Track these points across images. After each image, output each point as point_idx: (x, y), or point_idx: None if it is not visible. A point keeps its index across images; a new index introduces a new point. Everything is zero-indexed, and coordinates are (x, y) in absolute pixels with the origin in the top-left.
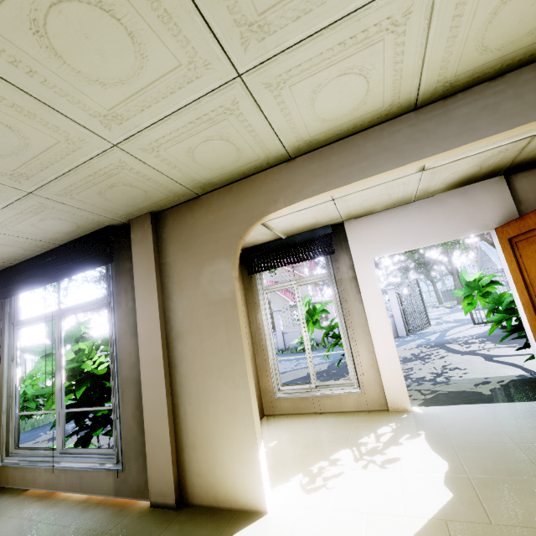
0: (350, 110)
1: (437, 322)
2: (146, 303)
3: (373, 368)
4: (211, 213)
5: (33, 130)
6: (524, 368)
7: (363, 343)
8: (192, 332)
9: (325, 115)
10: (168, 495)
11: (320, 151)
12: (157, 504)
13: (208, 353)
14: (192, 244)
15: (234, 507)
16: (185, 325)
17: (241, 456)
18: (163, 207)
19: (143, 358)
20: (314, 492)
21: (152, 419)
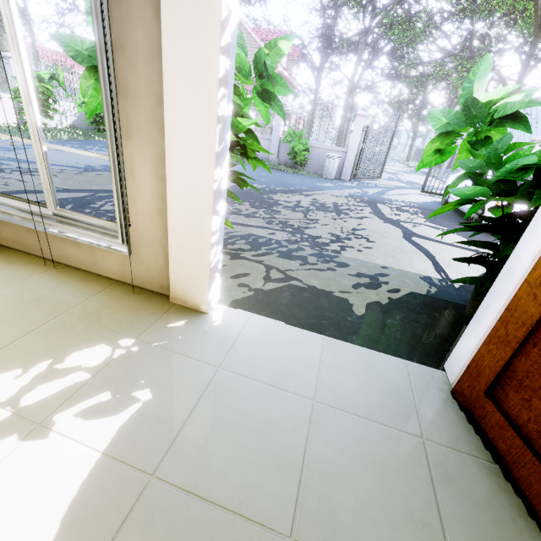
0: None
1: (390, 177)
2: None
3: (159, 218)
4: None
5: None
6: (436, 263)
7: (147, 152)
8: None
9: None
10: None
11: None
12: None
13: None
14: None
15: None
16: None
17: None
18: None
19: None
20: None
21: None
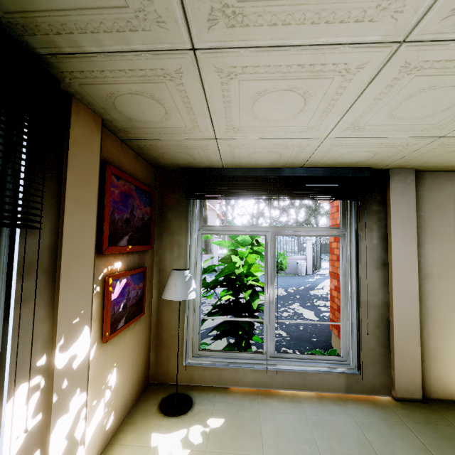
0: None
1: None
2: (404, 246)
3: None
4: None
5: None
6: None
7: None
8: (441, 276)
9: None
10: (416, 392)
11: None
12: (403, 399)
13: None
14: (449, 207)
15: None
16: (435, 270)
17: None
18: (427, 169)
19: (397, 290)
20: None
21: (403, 337)
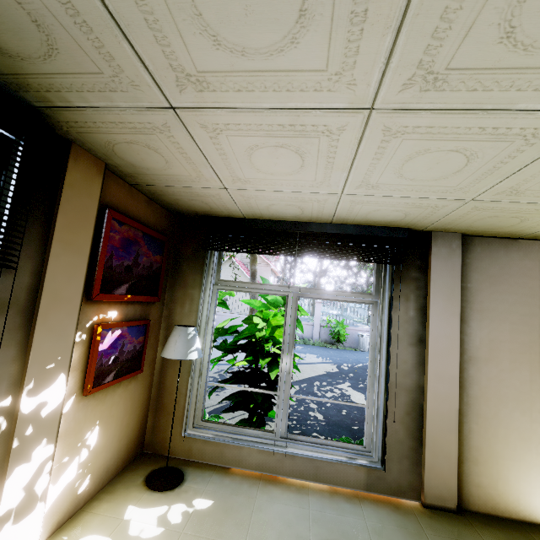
0: None
1: None
2: (445, 321)
3: None
4: (529, 260)
5: None
6: None
7: None
8: (489, 361)
9: None
10: (449, 500)
11: None
12: (433, 506)
13: (506, 385)
14: (502, 280)
15: (514, 517)
16: (482, 352)
17: (528, 478)
18: (477, 234)
19: (433, 372)
20: None
21: (437, 430)
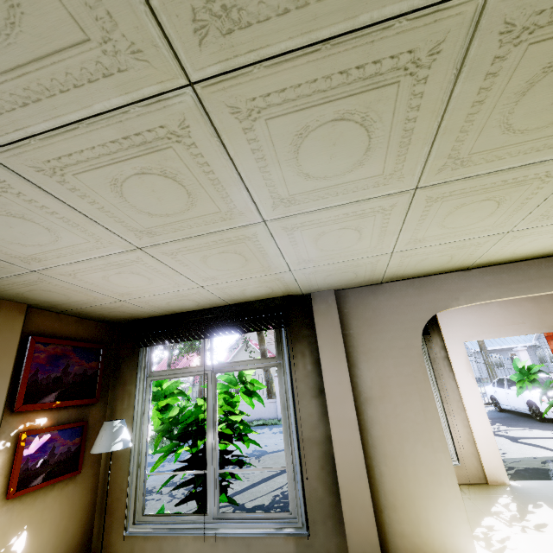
0: (533, 250)
1: None
2: (335, 368)
3: (469, 442)
4: (395, 299)
5: (367, 241)
6: None
7: (458, 418)
8: (383, 398)
9: (518, 251)
10: None
11: (491, 268)
12: None
13: (403, 419)
14: (377, 321)
15: None
16: (375, 391)
17: (447, 516)
18: (346, 287)
19: (334, 420)
20: (503, 552)
21: (348, 479)
